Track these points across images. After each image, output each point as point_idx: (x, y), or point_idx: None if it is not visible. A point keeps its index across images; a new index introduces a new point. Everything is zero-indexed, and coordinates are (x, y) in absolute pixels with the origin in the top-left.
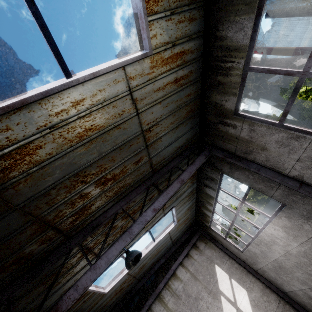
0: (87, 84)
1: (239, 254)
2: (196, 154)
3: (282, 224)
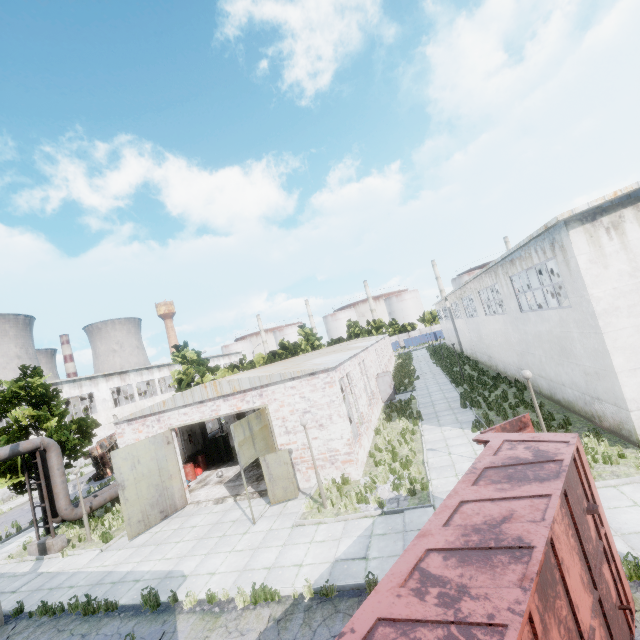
0: None
1: None
2: None
3: None
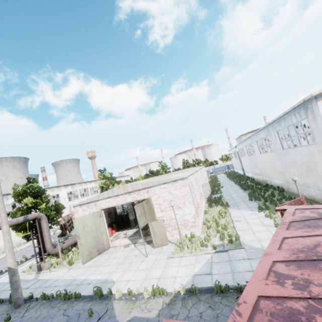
0: None
1: None
2: None
3: None
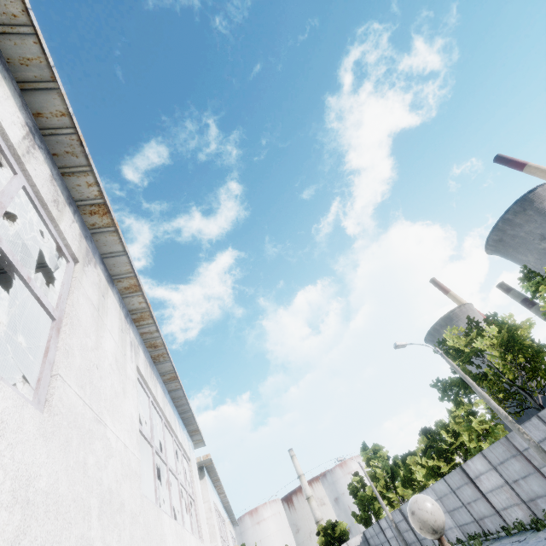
0: None
1: None
2: None
3: None
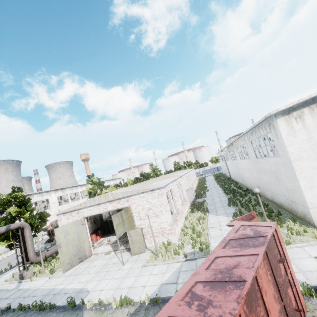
0: None
1: None
2: None
3: None
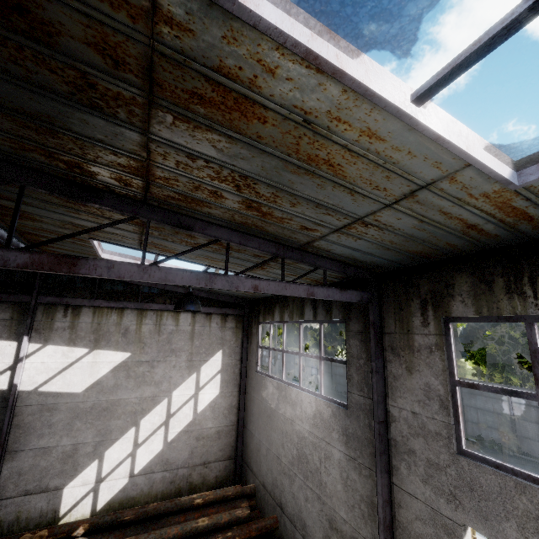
0: (414, 133)
1: (251, 368)
2: (356, 286)
3: (322, 409)
